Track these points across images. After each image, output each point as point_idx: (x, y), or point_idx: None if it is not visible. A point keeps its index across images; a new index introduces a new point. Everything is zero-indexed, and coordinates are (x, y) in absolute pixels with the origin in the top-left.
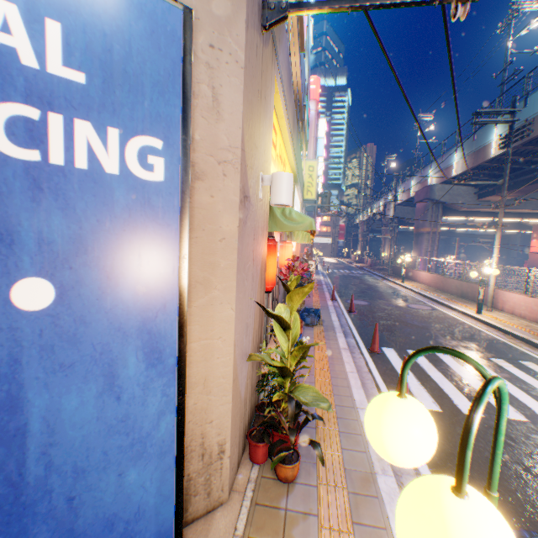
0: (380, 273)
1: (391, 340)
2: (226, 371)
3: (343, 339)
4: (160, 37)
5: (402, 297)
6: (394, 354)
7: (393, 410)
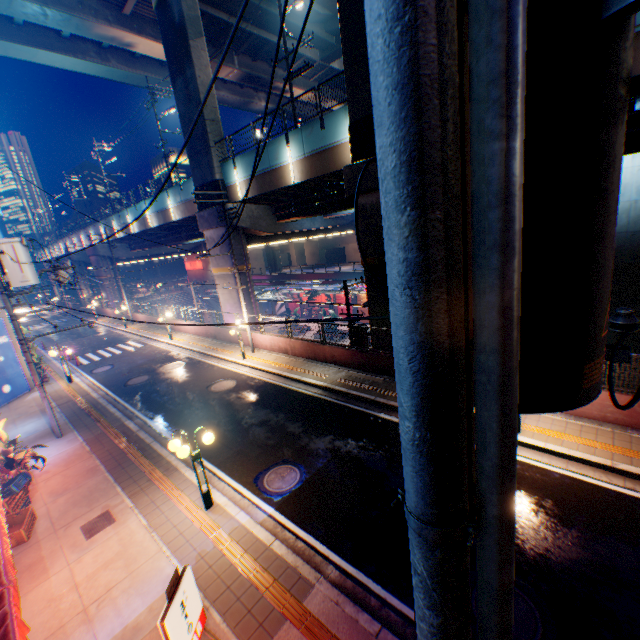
0: (84, 316)
1: (81, 354)
2: (27, 365)
3: (57, 361)
4: (2, 324)
5: (95, 332)
6: (81, 357)
7: (52, 351)
